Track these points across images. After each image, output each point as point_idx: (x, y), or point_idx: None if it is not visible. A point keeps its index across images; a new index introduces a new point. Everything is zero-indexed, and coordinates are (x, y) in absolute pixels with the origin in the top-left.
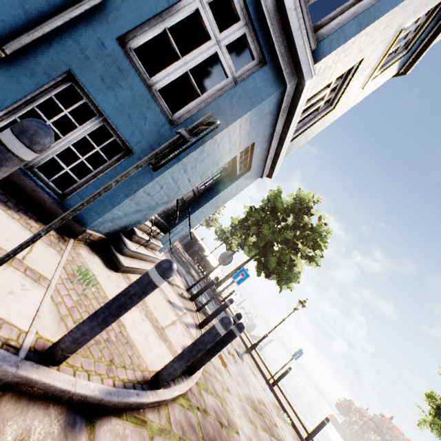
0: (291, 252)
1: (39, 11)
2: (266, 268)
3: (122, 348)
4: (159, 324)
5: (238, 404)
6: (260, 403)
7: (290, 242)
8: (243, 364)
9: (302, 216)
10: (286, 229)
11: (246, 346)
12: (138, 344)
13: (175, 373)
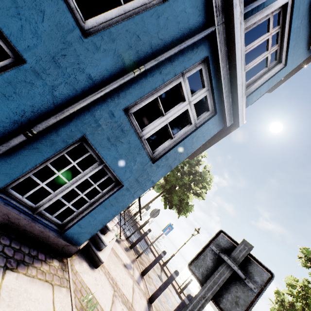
0: (186, 190)
1: (65, 95)
2: (170, 202)
3: None
4: (129, 303)
5: None
6: None
7: (186, 184)
8: None
9: (195, 166)
10: (184, 174)
11: (160, 265)
12: None
13: None
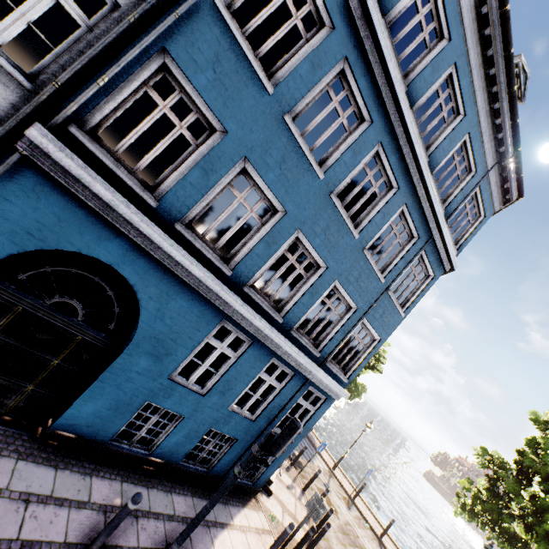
0: None
1: (250, 440)
2: None
3: (294, 543)
4: (293, 514)
5: (334, 537)
6: (346, 524)
7: None
8: (331, 495)
9: None
10: None
11: (329, 468)
12: (295, 536)
13: (314, 547)
